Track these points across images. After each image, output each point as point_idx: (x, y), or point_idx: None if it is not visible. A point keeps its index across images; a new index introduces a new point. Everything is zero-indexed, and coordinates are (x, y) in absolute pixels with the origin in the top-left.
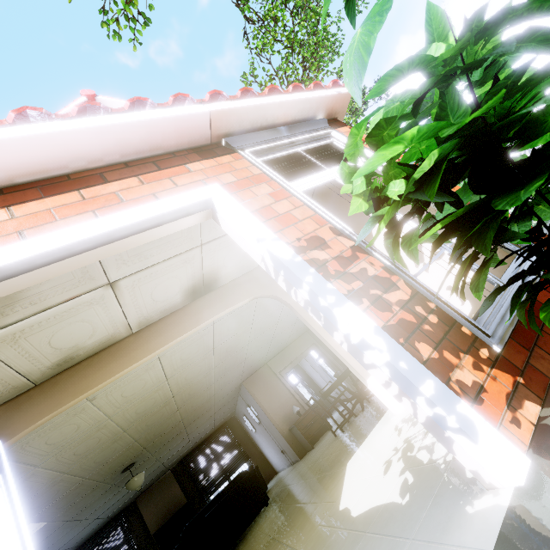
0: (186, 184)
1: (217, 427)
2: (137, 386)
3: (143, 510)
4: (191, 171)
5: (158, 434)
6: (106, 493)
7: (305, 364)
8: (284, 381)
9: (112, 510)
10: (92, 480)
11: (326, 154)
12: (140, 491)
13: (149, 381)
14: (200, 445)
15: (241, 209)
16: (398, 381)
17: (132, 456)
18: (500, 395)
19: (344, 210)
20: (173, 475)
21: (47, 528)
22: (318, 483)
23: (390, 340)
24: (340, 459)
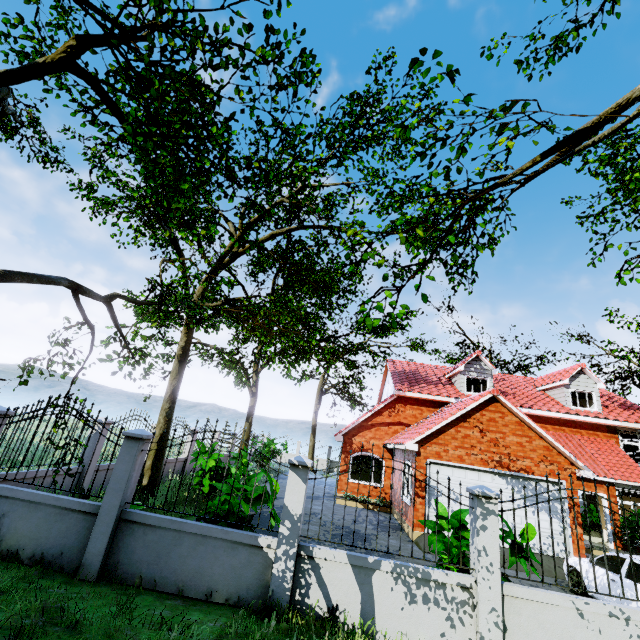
0: (601, 490)
1: None
2: None
3: None
4: (603, 487)
5: None
6: None
7: None
8: None
9: None
10: None
11: (637, 495)
12: None
13: None
14: None
15: (606, 501)
16: (608, 534)
17: None
18: (618, 545)
19: (635, 499)
20: None
21: None
22: None
23: (611, 531)
24: None
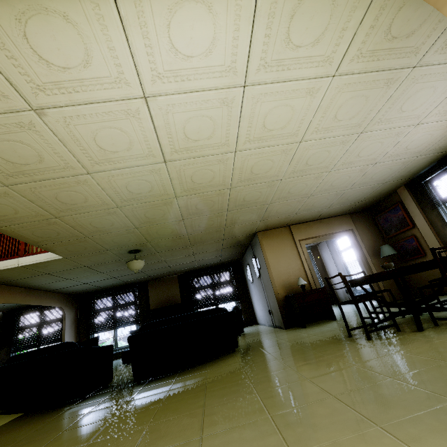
0: None
1: (223, 263)
2: (117, 139)
3: (150, 290)
4: None
5: (162, 235)
6: (118, 263)
7: (325, 251)
8: (300, 251)
9: (128, 278)
10: (96, 243)
11: None
12: (151, 277)
13: (137, 144)
14: (205, 270)
15: None
16: None
17: (136, 243)
18: None
19: None
20: (177, 279)
21: (66, 262)
22: (319, 407)
23: None
24: (391, 402)
